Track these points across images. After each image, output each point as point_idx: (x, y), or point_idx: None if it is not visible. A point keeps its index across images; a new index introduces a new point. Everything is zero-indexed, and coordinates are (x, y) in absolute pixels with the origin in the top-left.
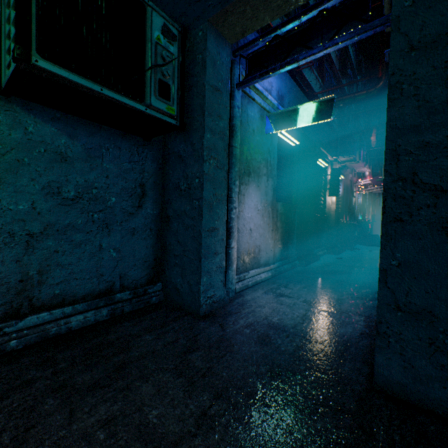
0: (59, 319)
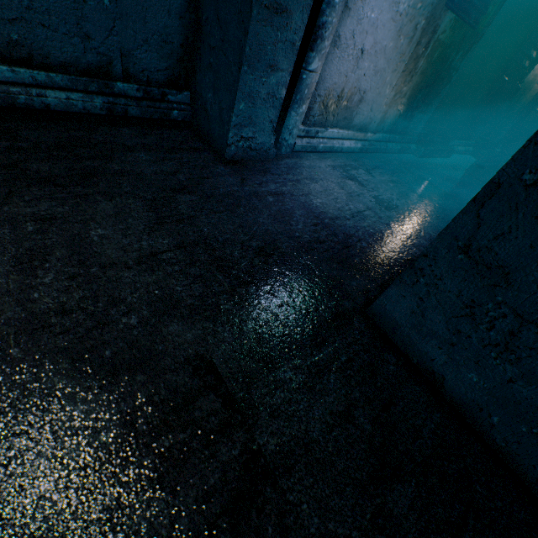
0: (30, 86)
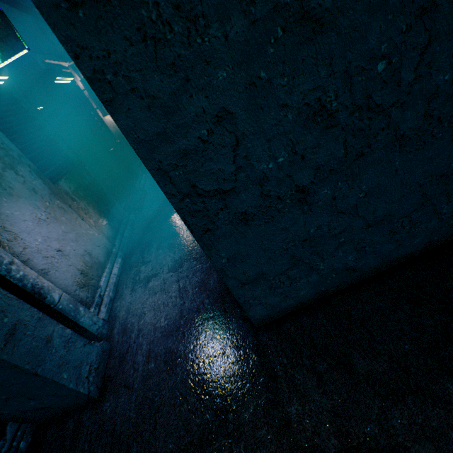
0: None
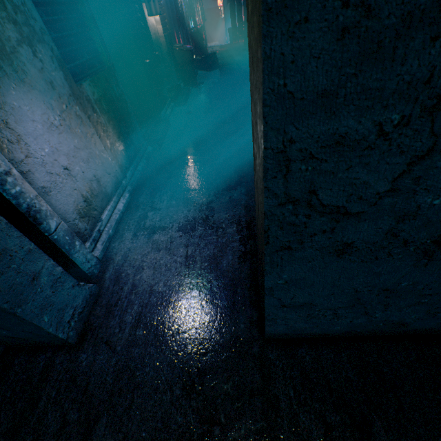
0: None
